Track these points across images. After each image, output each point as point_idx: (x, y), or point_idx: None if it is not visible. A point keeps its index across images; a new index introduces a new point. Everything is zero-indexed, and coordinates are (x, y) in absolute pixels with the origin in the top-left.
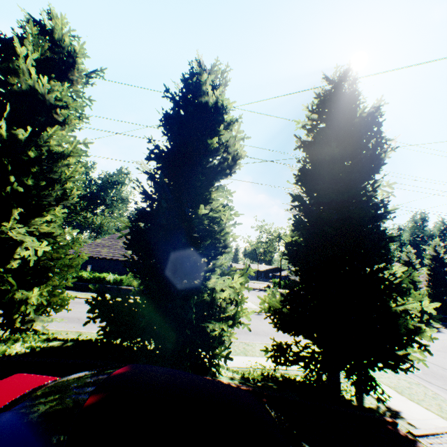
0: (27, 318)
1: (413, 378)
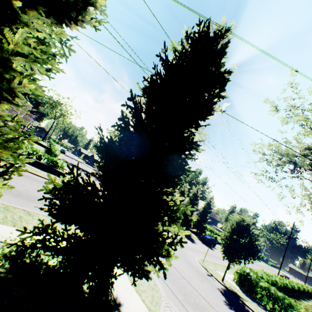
0: None
1: None
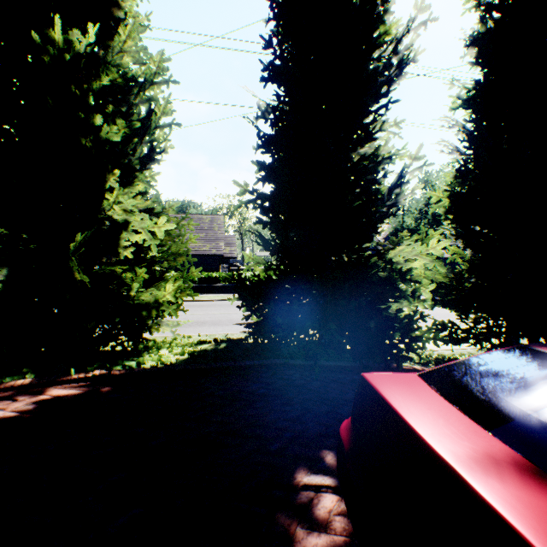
0: (149, 322)
1: None
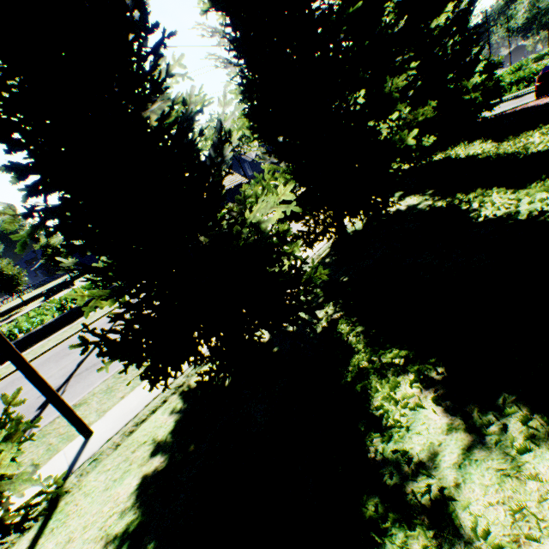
0: None
1: None
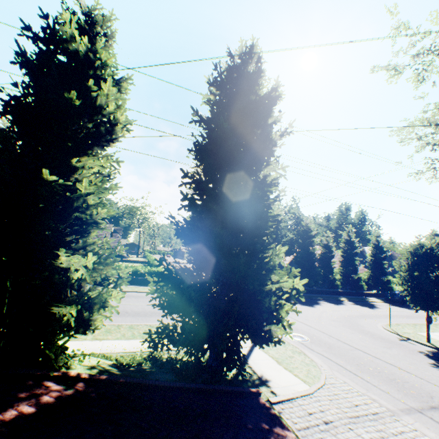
0: None
1: (299, 348)
